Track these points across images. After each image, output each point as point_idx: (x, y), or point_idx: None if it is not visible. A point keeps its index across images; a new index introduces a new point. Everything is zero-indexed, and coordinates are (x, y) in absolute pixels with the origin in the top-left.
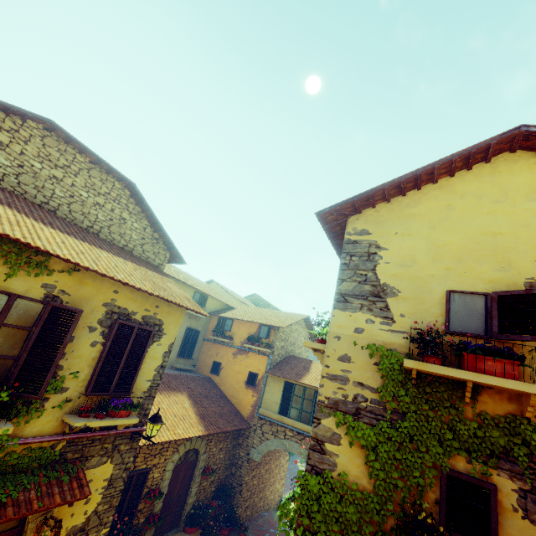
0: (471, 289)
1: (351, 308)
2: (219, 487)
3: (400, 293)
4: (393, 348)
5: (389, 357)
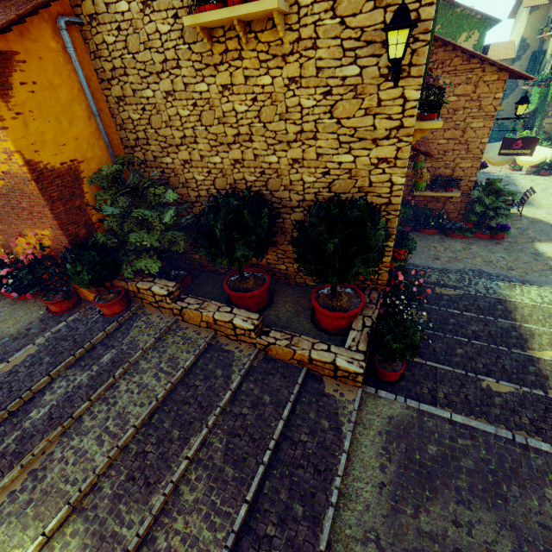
0: None
1: None
2: None
3: None
4: None
5: None
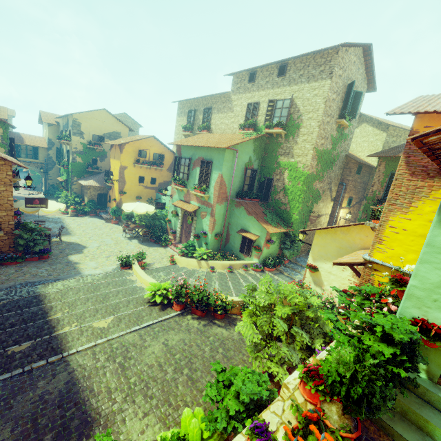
0: (96, 134)
1: (76, 136)
2: None
3: (85, 134)
4: (85, 143)
5: (84, 145)
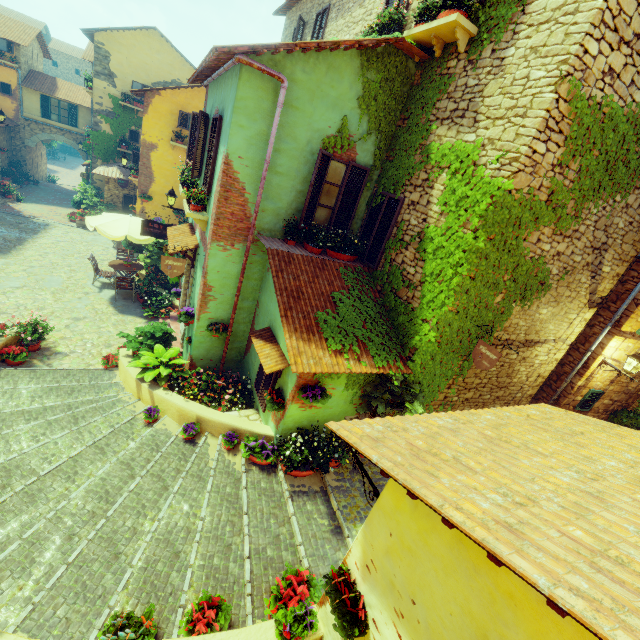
0: (139, 82)
1: (101, 79)
2: (10, 162)
3: (118, 77)
4: (117, 97)
5: (116, 99)
